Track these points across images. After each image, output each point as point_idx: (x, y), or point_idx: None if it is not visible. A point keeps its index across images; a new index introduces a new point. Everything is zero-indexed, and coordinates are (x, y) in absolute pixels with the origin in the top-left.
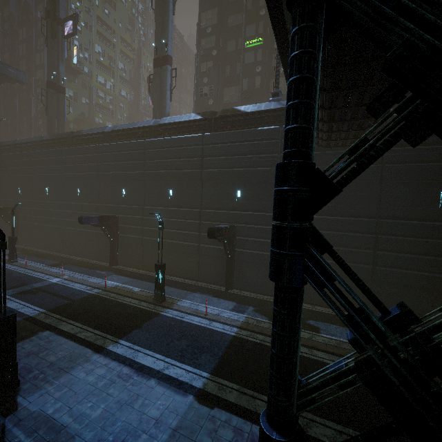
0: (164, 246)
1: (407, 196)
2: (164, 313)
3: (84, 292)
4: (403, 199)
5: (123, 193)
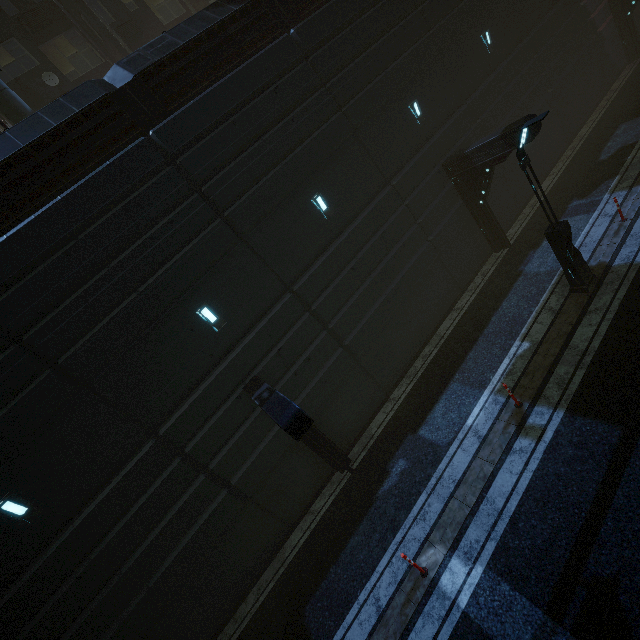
0: (391, 306)
1: (524, 0)
2: (637, 259)
3: (560, 436)
4: (524, 5)
5: (209, 323)
